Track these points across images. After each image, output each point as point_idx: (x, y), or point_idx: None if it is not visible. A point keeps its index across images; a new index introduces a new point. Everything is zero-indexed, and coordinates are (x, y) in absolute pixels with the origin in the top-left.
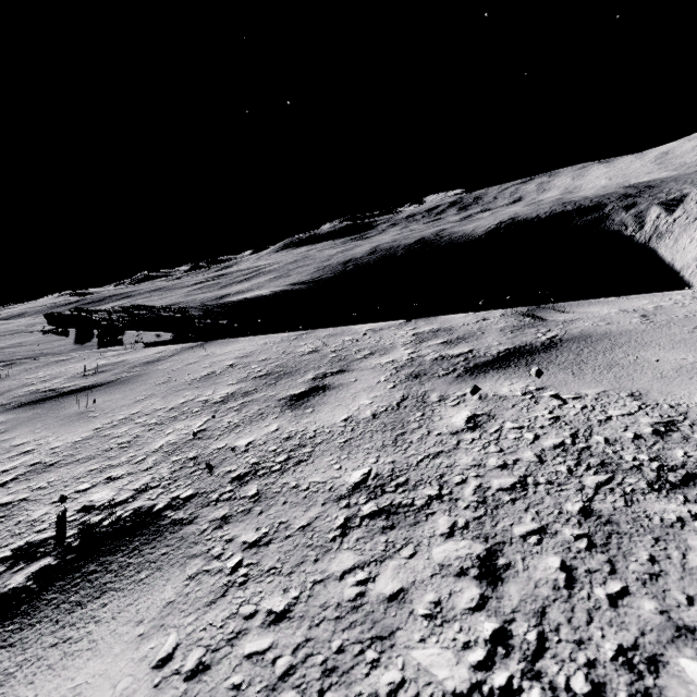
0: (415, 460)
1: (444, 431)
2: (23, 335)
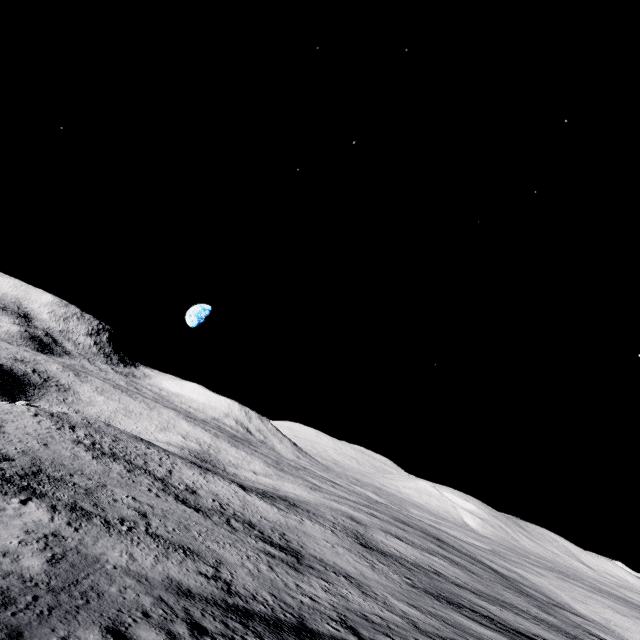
0: None
1: None
2: None
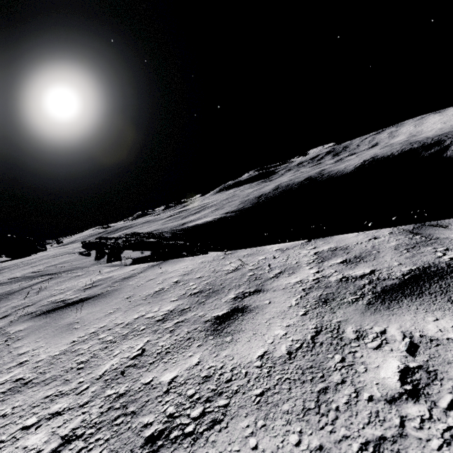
0: (349, 450)
1: (377, 394)
2: (68, 256)
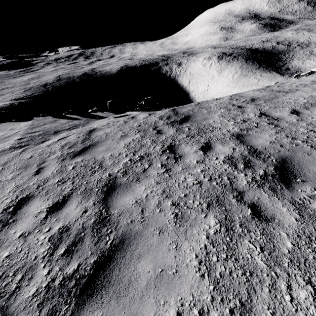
0: None
1: None
2: None
